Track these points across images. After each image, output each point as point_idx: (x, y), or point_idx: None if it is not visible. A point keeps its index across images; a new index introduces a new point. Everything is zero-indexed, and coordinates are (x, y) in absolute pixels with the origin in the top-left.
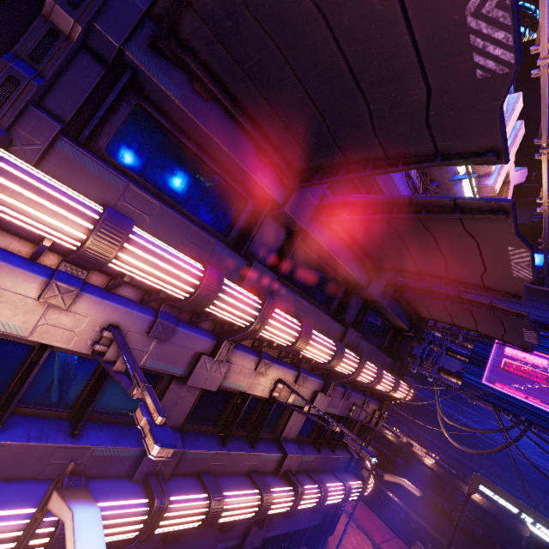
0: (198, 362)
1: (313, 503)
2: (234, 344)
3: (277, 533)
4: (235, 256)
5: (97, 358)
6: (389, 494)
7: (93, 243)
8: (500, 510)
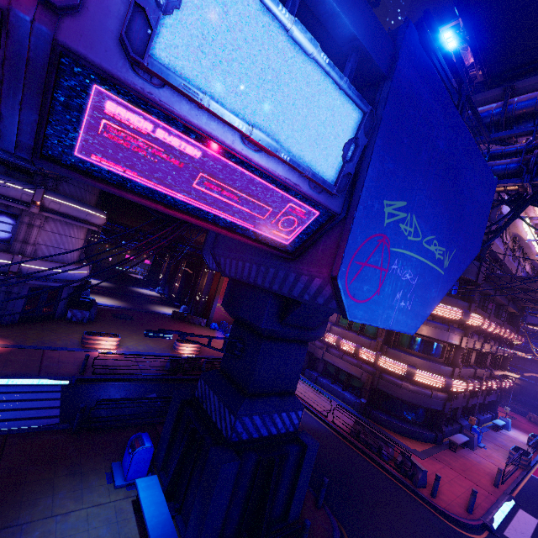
0: (483, 345)
1: (503, 386)
2: (489, 338)
3: (488, 400)
4: (487, 314)
5: (480, 348)
6: None
7: (489, 327)
8: None
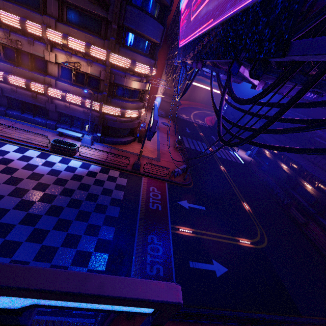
0: None
1: (59, 96)
2: None
3: (65, 112)
4: None
5: None
6: (220, 167)
7: None
8: (322, 196)
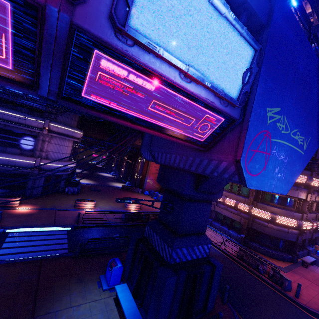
0: None
1: None
2: None
3: None
4: None
5: None
6: None
7: None
8: None
